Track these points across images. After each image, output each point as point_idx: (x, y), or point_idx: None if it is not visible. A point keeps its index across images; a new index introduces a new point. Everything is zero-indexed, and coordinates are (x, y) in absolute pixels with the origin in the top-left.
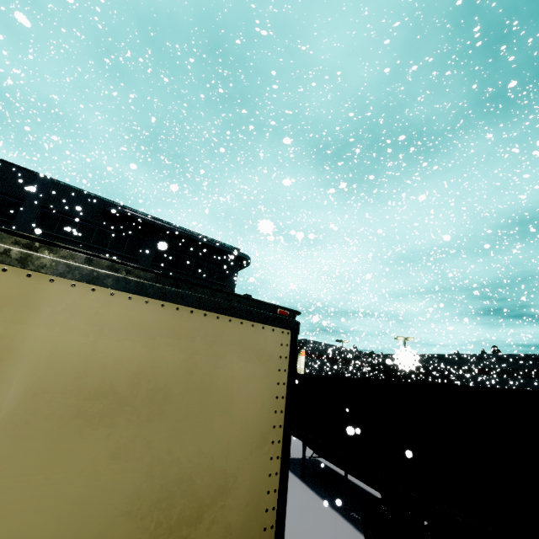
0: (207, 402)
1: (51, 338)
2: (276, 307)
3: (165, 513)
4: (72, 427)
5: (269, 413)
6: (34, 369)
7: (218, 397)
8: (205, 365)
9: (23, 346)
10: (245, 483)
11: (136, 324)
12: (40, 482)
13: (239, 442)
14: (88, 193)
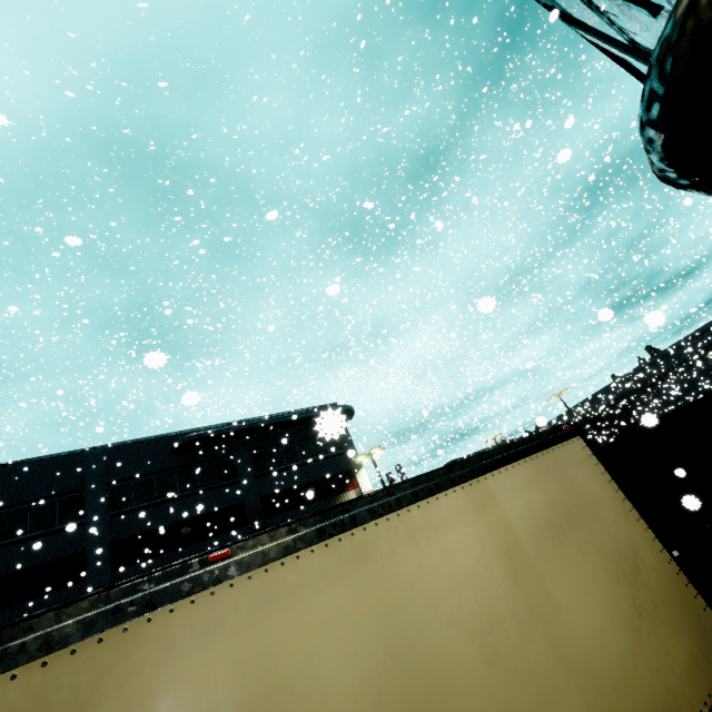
0: (586, 504)
1: (512, 508)
2: (560, 426)
3: (623, 573)
4: (556, 548)
5: (613, 494)
6: (521, 527)
7: (587, 498)
8: (567, 484)
9: (508, 518)
10: (639, 541)
11: (527, 479)
12: (571, 580)
13: (617, 519)
14: (146, 439)
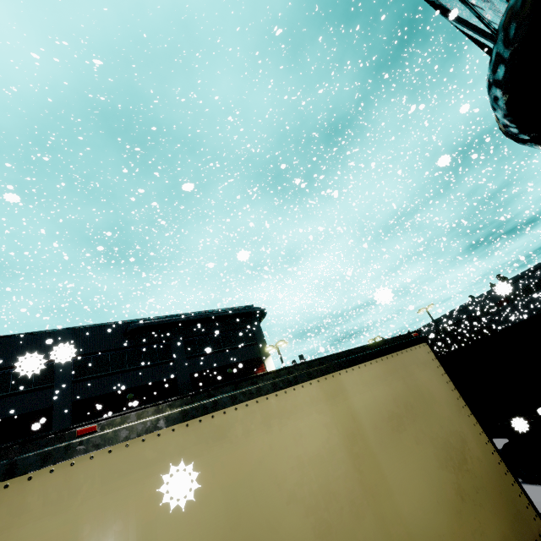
0: (426, 400)
1: (359, 400)
2: (410, 334)
3: (451, 461)
4: (395, 436)
5: (450, 392)
6: (366, 417)
7: (427, 395)
8: (411, 382)
9: (355, 409)
10: (468, 434)
11: (376, 377)
12: (404, 465)
13: (451, 414)
14: (105, 324)
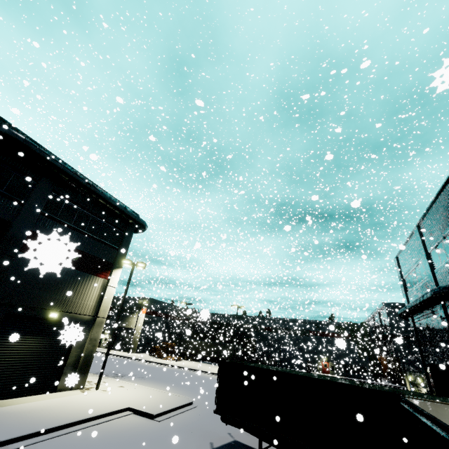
0: None
1: None
2: None
3: None
4: None
5: None
6: None
7: None
8: None
9: None
10: None
11: None
12: None
13: None
14: None
